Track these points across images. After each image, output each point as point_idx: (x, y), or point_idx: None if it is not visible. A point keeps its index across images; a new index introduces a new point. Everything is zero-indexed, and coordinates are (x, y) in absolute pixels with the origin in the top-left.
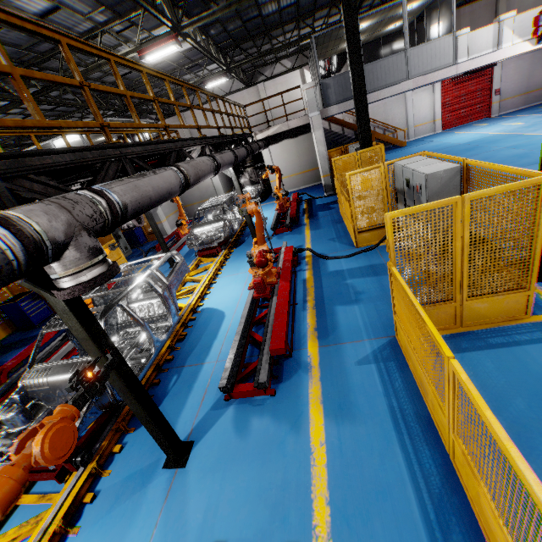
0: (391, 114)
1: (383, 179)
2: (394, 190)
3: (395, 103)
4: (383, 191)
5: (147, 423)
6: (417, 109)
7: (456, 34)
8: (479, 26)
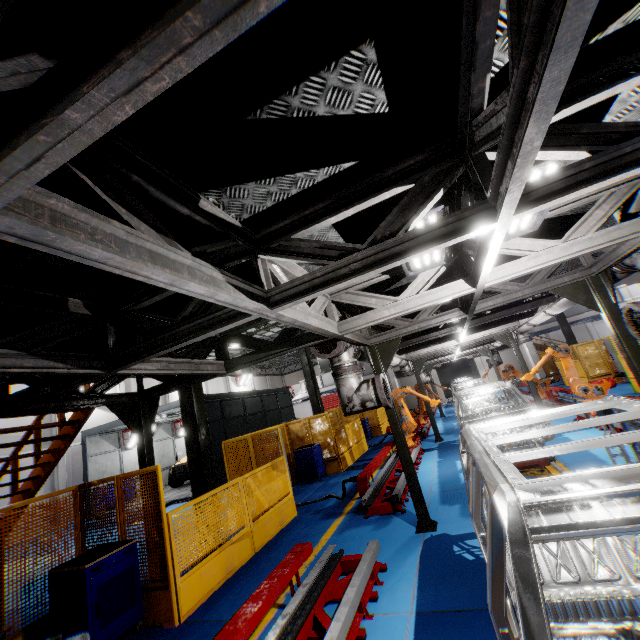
0: (577, 339)
1: (597, 348)
2: (607, 353)
3: (578, 331)
4: (600, 354)
5: (537, 395)
6: (601, 335)
7: (615, 287)
8: (635, 281)
